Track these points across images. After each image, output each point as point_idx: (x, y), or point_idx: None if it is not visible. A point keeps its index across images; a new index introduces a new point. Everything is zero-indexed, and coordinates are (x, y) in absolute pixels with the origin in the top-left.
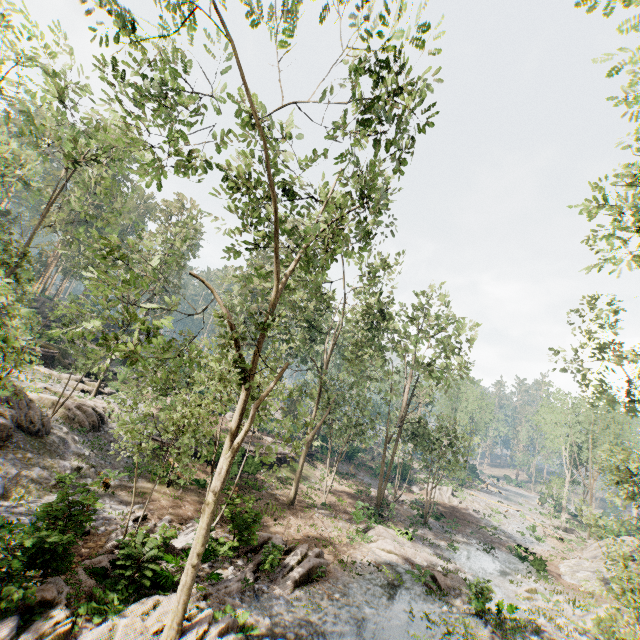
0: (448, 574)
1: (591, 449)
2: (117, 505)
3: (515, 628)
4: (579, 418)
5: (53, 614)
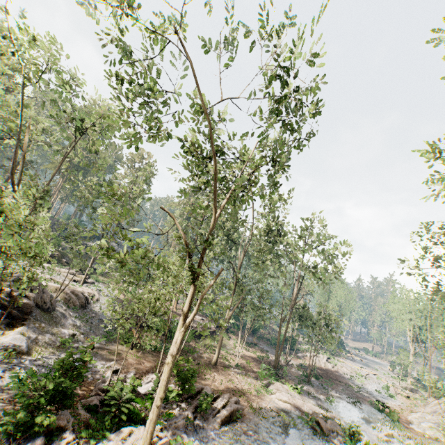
0: (328, 420)
1: (428, 330)
2: (99, 361)
3: None
4: (419, 307)
5: (65, 436)
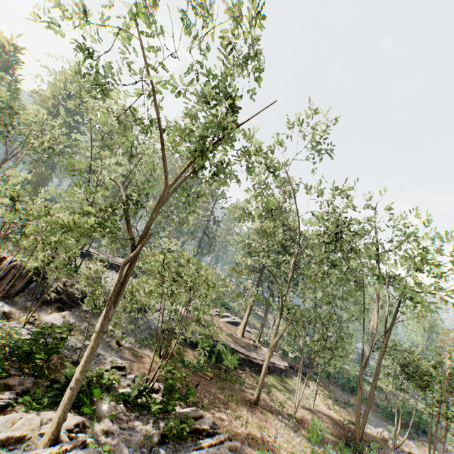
0: None
1: None
2: (116, 357)
3: None
4: None
5: (5, 394)
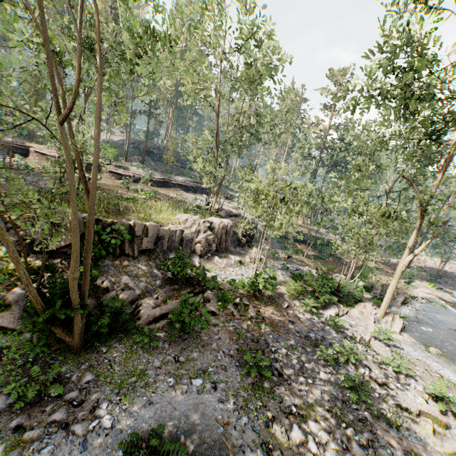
0: None
1: None
2: (299, 266)
3: None
4: None
5: (339, 305)
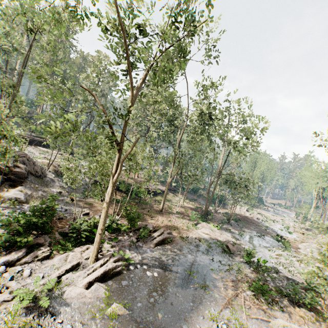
0: (235, 245)
1: None
2: (77, 208)
3: (265, 270)
4: (326, 174)
5: (42, 249)
